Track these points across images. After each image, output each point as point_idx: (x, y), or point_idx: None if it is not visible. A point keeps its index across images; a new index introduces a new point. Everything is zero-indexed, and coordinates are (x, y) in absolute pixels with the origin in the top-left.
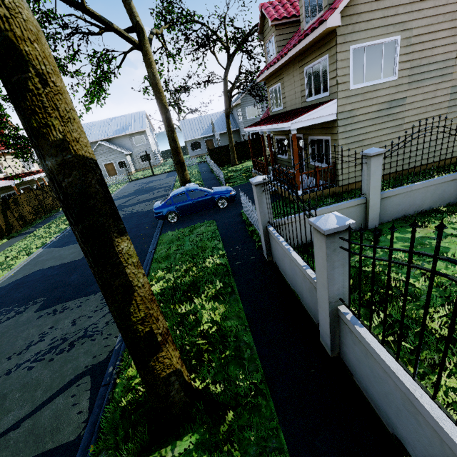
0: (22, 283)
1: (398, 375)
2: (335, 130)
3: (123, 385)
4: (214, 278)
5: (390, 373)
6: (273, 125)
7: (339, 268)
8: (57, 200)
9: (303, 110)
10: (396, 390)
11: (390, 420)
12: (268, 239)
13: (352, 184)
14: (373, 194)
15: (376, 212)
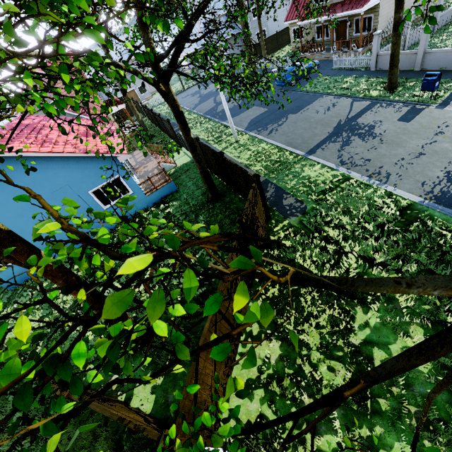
0: (256, 122)
1: (444, 49)
2: (377, 9)
3: (369, 97)
4: (362, 78)
5: (442, 51)
6: (343, 13)
7: (427, 38)
8: (149, 117)
9: (359, 0)
10: (442, 54)
11: (439, 66)
12: (376, 60)
13: (381, 40)
14: (408, 33)
15: (408, 42)
